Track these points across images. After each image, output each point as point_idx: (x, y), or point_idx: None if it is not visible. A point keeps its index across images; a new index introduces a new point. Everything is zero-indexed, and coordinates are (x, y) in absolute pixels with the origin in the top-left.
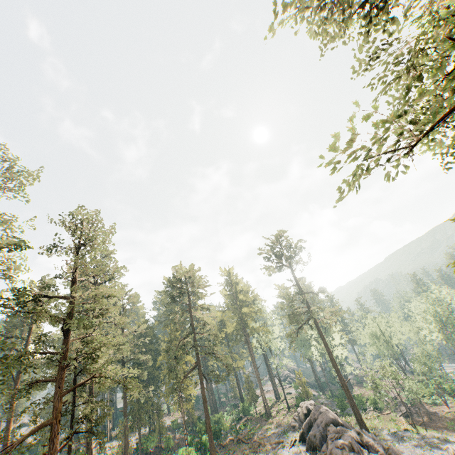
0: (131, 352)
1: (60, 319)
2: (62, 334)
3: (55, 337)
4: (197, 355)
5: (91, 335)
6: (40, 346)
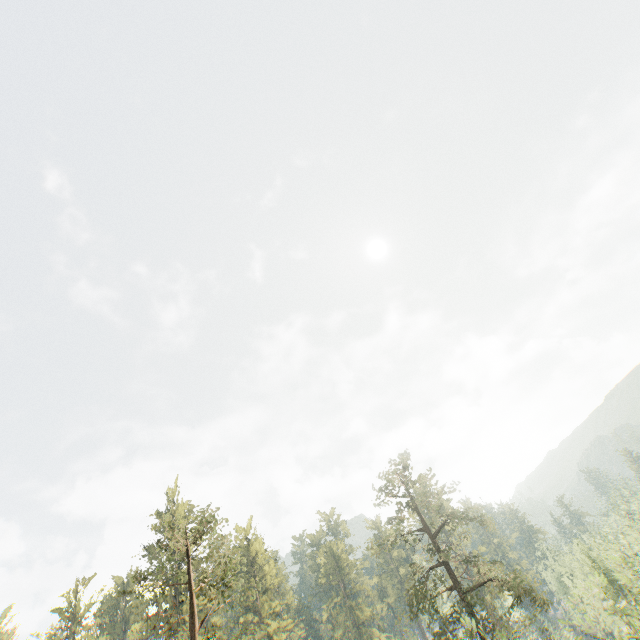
0: None
1: None
2: None
3: None
4: None
5: None
6: None
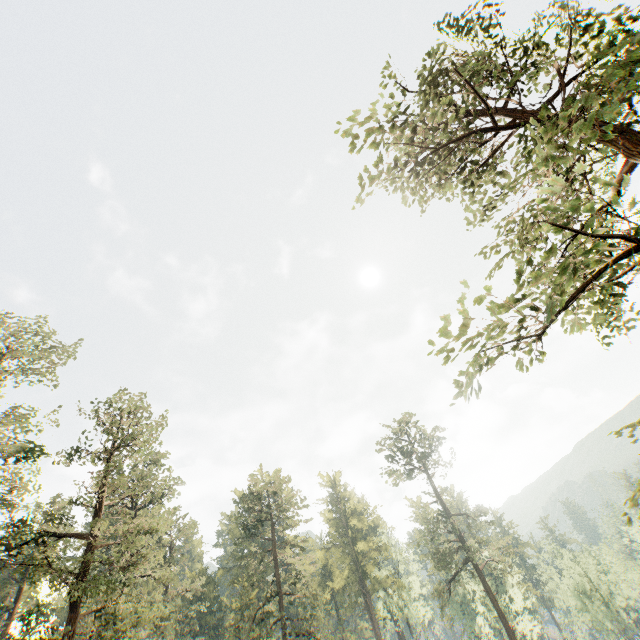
0: (176, 631)
1: (71, 575)
2: (71, 603)
3: (56, 604)
4: (284, 636)
5: (114, 604)
6: (32, 628)
